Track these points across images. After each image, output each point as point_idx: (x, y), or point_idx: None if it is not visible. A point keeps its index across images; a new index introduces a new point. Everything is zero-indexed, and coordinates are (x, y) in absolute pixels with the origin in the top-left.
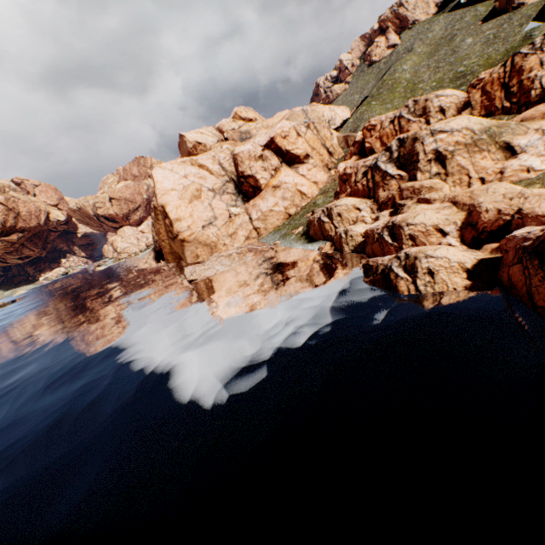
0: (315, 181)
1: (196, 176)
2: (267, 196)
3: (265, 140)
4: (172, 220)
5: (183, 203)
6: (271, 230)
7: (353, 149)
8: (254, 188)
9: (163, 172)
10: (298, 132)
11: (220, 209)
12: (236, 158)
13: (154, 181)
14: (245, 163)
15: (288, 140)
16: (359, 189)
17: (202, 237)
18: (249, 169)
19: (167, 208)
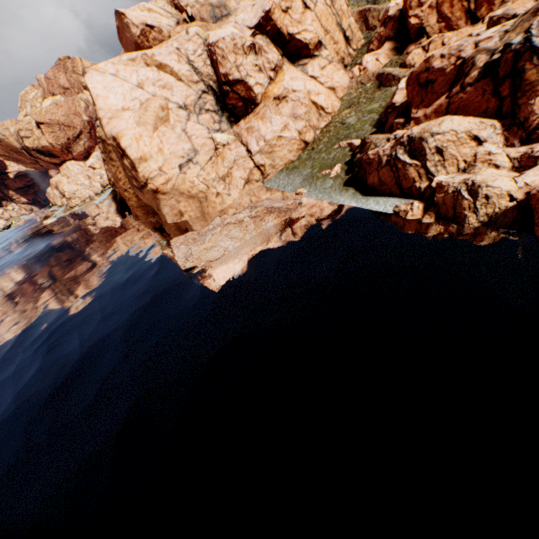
0: (332, 87)
1: (156, 85)
2: (269, 113)
3: (255, 16)
4: (133, 161)
5: (145, 131)
6: (280, 168)
7: (385, 30)
8: (245, 101)
9: (102, 79)
10: (305, 1)
11: (200, 136)
12: (213, 51)
13: (92, 96)
14: (229, 60)
15: (290, 17)
16: (473, 99)
17: (183, 185)
18: (237, 70)
19: (121, 141)
